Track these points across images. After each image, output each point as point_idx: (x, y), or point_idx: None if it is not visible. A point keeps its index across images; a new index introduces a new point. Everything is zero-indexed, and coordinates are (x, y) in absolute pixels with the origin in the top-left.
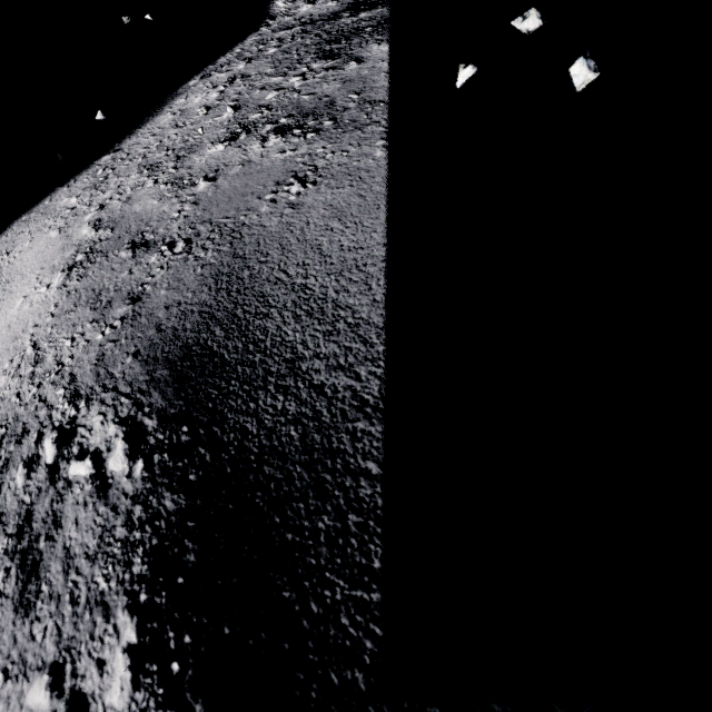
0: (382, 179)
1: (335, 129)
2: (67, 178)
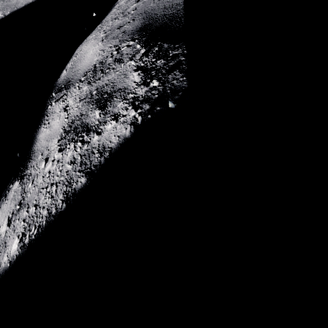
0: None
1: None
2: (88, 35)
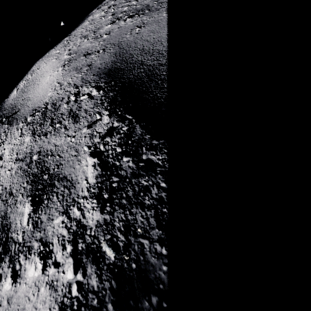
0: (165, 20)
1: (149, 12)
2: (52, 47)
